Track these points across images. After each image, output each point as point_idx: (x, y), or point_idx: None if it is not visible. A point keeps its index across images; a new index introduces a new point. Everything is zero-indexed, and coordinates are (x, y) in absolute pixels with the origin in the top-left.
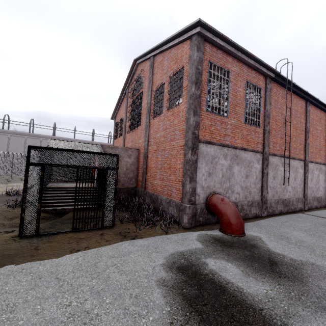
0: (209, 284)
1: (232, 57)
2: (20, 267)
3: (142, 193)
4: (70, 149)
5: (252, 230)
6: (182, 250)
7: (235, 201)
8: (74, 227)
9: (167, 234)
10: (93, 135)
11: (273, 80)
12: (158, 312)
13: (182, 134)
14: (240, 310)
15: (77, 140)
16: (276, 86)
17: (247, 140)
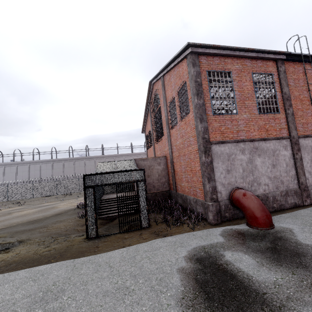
0: (221, 272)
1: (231, 57)
2: (88, 259)
3: (174, 195)
4: (108, 172)
5: (285, 222)
6: (204, 244)
7: (264, 193)
8: (121, 230)
9: (194, 230)
10: (132, 147)
11: (286, 60)
12: (175, 290)
13: (195, 140)
14: (243, 293)
15: (120, 155)
16: (292, 65)
17: (266, 130)
